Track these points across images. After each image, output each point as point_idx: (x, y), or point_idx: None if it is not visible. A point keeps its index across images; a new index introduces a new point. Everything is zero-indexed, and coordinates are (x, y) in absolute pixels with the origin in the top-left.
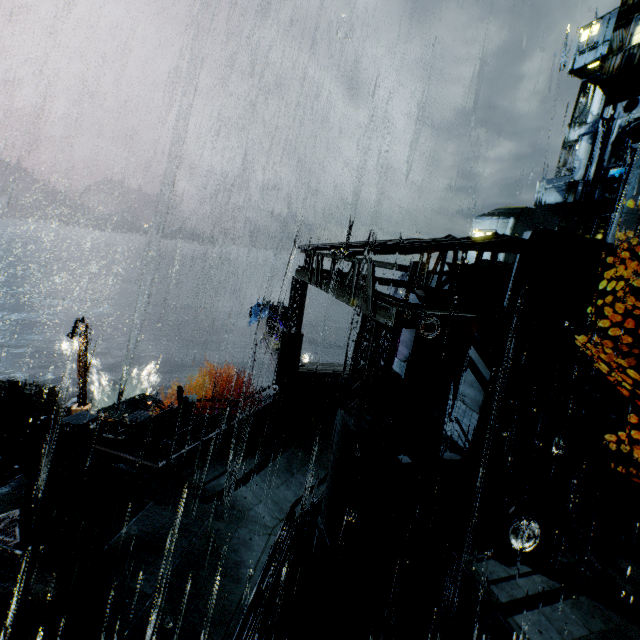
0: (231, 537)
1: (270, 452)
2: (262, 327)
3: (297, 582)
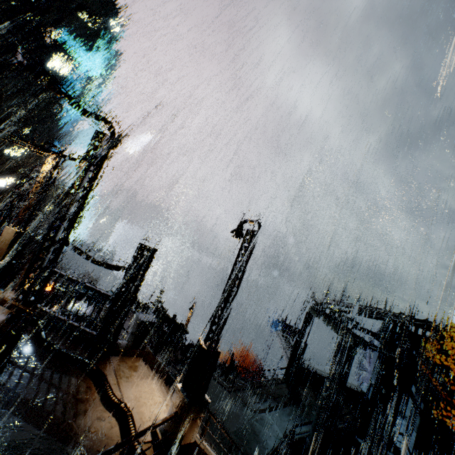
0: (261, 430)
1: (281, 403)
2: (280, 334)
3: None
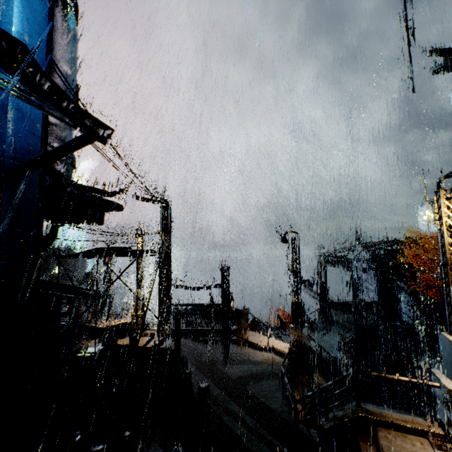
0: (325, 346)
1: (328, 328)
2: (304, 289)
3: (351, 356)
